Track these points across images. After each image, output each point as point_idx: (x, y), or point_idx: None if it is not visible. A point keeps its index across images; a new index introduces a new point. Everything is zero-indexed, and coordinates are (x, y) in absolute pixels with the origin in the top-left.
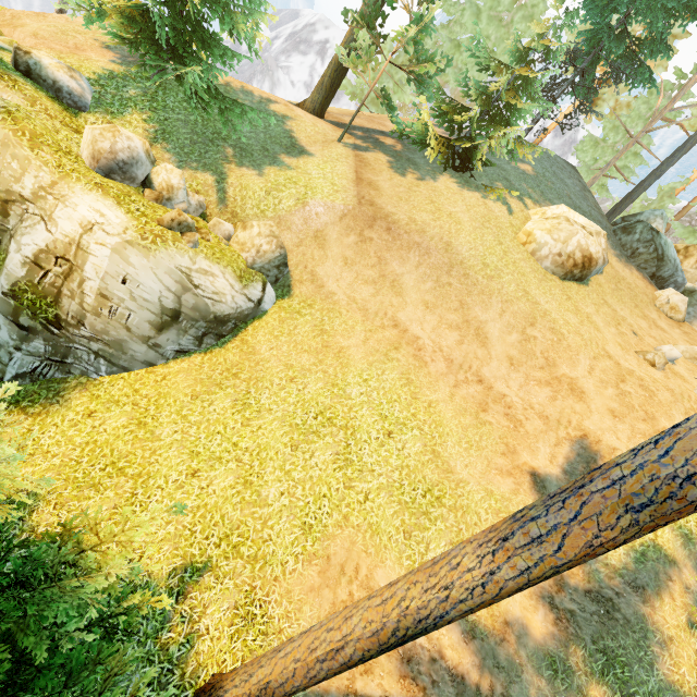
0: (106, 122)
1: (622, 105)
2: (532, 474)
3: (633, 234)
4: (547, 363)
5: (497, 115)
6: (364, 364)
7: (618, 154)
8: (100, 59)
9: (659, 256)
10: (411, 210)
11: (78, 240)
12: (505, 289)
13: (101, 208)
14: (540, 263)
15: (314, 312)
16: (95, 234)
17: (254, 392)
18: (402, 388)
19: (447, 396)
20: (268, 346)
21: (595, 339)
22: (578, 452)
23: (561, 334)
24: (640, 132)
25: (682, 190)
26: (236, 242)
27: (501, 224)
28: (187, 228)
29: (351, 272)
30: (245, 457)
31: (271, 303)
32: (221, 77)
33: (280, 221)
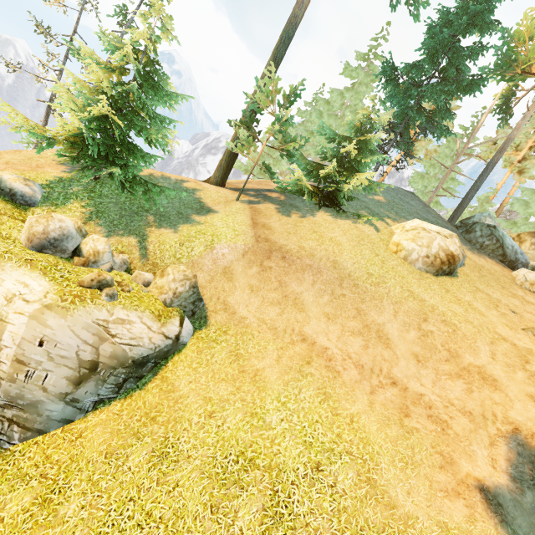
0: (50, 211)
1: (431, 151)
2: (480, 489)
3: (475, 232)
4: (450, 354)
5: (349, 167)
6: (280, 385)
7: (441, 180)
8: (54, 171)
9: (502, 245)
10: (299, 240)
11: (0, 311)
12: (392, 292)
13: (27, 280)
14: (413, 265)
15: (229, 337)
16: (15, 304)
17: (172, 437)
18: (321, 404)
19: (366, 406)
20: (187, 380)
21: (484, 324)
22: (517, 450)
23: (453, 325)
24: (452, 164)
25: (493, 196)
26: (155, 287)
27: (373, 240)
28: (107, 284)
29: (257, 297)
30: (159, 532)
31: (190, 335)
32: (143, 170)
33: (193, 264)
